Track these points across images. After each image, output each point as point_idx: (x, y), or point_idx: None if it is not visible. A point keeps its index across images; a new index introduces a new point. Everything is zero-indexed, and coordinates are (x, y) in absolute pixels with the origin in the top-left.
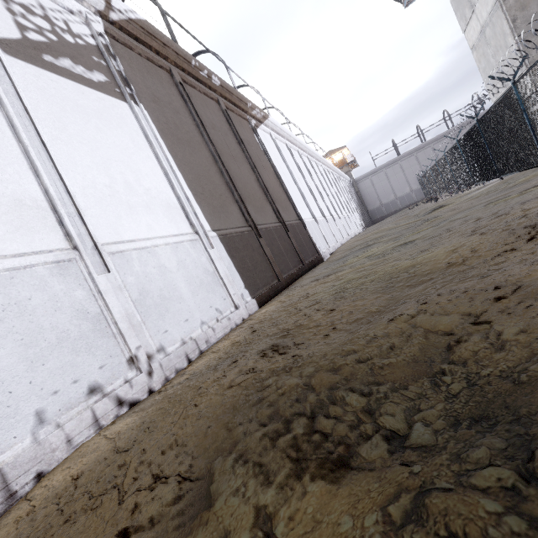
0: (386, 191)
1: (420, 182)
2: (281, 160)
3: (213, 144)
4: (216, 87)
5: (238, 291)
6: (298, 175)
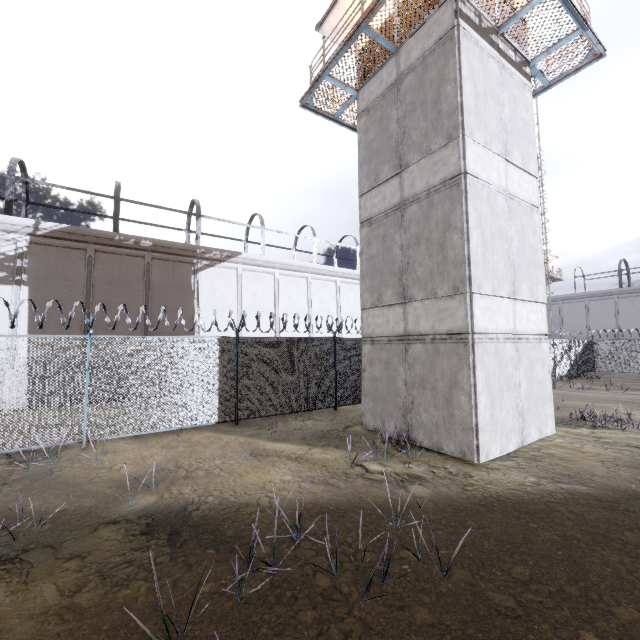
0: (576, 331)
1: (588, 345)
2: (232, 294)
3: (91, 298)
4: (146, 247)
5: (17, 395)
6: (262, 307)
